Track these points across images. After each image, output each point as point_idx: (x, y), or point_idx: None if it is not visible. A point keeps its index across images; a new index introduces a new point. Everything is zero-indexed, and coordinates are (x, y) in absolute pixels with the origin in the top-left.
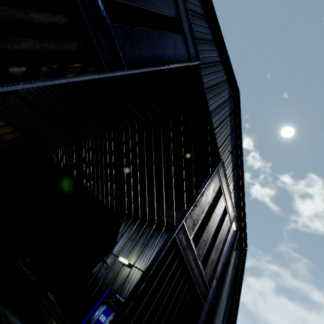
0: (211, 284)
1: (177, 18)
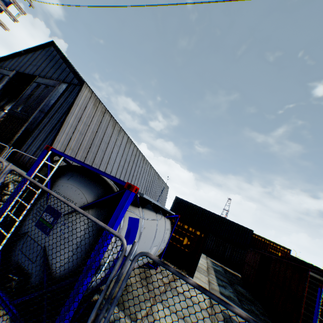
0: (33, 115)
1: (4, 75)
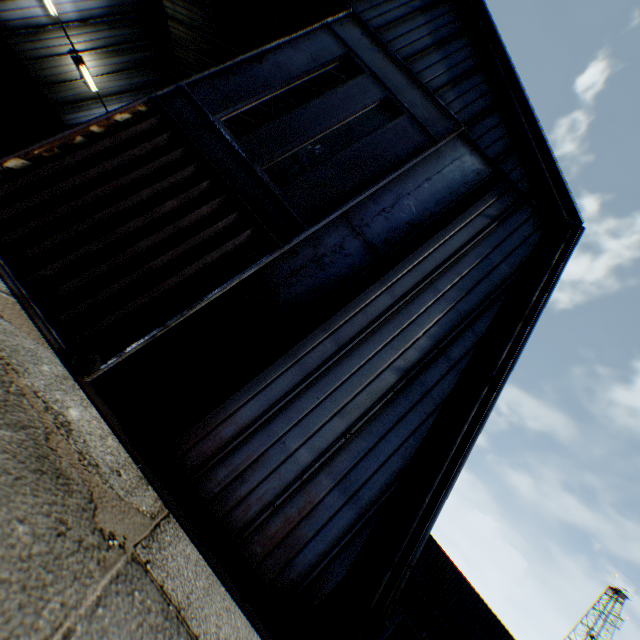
0: (317, 223)
1: None
